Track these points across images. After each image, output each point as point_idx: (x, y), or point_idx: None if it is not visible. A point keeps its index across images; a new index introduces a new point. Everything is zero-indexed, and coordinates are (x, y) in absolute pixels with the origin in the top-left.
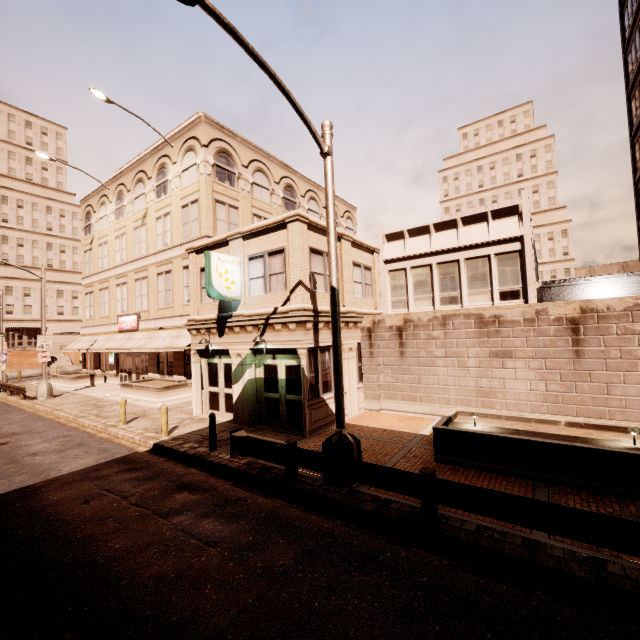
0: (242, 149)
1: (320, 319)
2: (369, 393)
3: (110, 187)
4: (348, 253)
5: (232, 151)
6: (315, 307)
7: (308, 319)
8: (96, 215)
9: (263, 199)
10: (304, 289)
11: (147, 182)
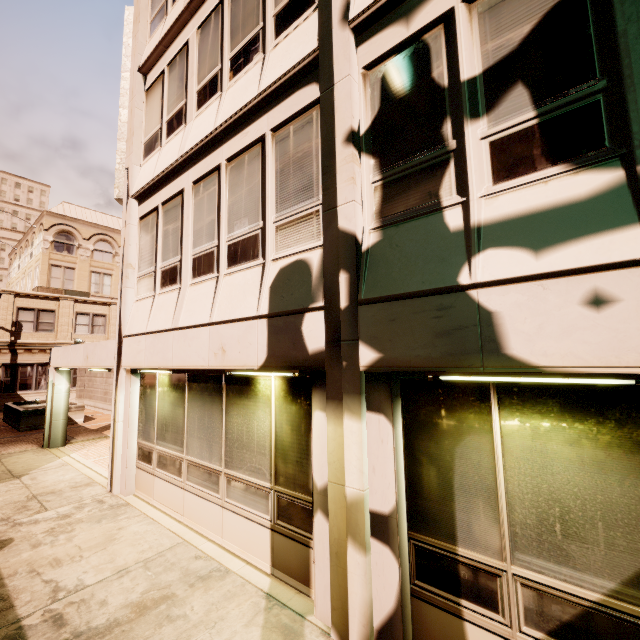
0: (85, 228)
1: (18, 347)
2: (77, 394)
3: (18, 248)
4: (69, 307)
5: (74, 230)
6: (14, 341)
7: (2, 347)
8: (12, 266)
9: (104, 260)
10: (4, 331)
11: (28, 248)
